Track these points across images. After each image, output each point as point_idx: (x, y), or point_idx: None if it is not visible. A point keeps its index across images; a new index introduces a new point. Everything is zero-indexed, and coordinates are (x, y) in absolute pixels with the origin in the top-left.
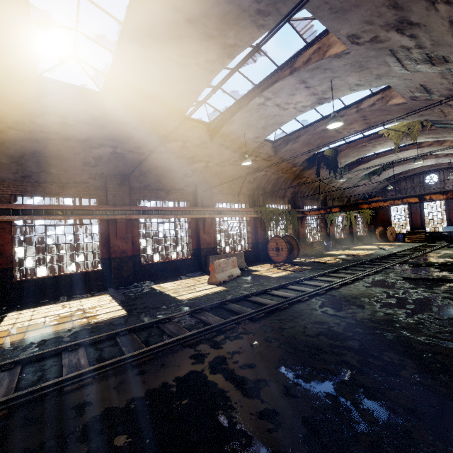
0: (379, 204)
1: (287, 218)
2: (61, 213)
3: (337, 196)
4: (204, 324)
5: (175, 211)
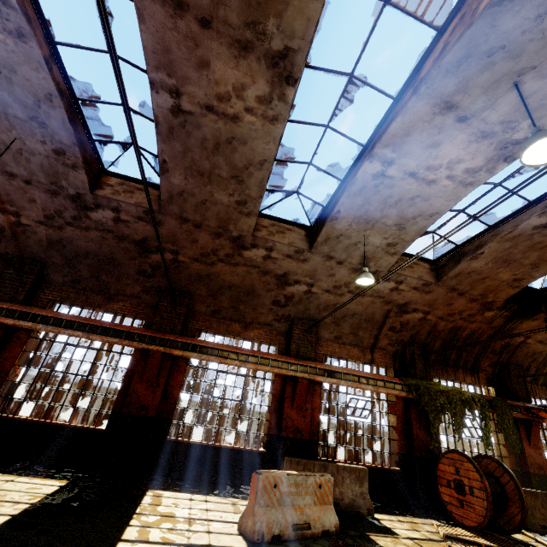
0: None
1: (484, 414)
2: (84, 328)
3: None
4: None
5: (246, 355)
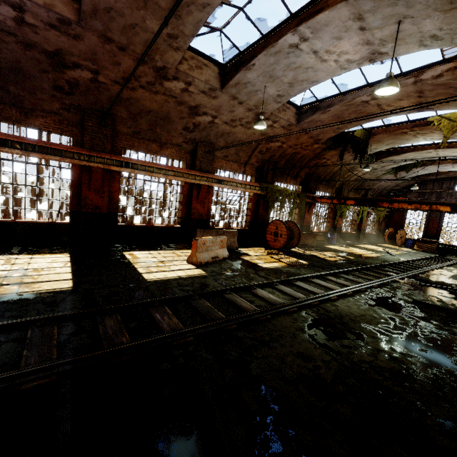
0: (402, 206)
1: (294, 201)
2: (19, 147)
3: (355, 186)
4: (156, 326)
5: (166, 170)
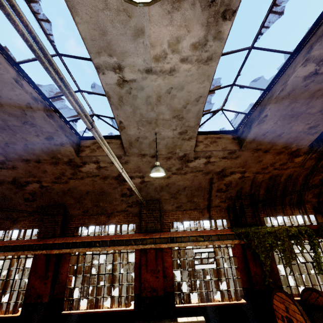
0: None
1: (312, 243)
2: None
3: None
4: None
5: (106, 241)
